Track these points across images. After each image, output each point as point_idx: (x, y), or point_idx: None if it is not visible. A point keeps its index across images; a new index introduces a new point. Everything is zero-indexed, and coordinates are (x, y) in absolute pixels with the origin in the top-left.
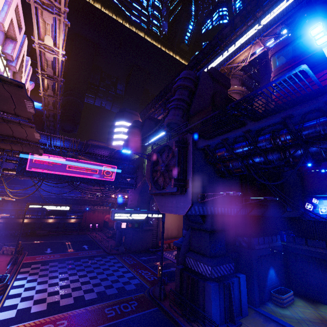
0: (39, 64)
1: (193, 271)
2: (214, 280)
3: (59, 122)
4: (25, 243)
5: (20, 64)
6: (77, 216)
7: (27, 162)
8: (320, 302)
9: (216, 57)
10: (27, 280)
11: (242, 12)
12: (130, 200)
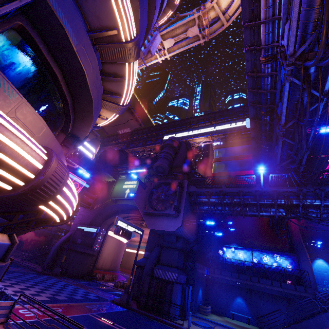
0: None
1: (160, 279)
2: (178, 283)
3: None
4: None
5: None
6: None
7: None
8: (223, 315)
9: (182, 131)
10: None
11: (205, 116)
12: (78, 219)
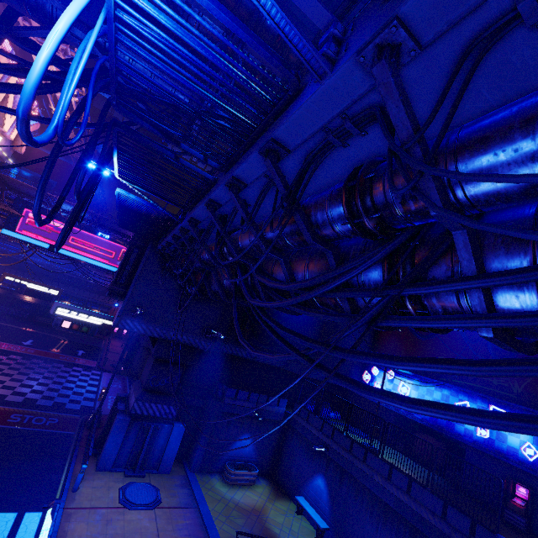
0: (51, 100)
1: (128, 402)
2: (133, 416)
3: None
4: (10, 326)
5: (4, 103)
6: (101, 312)
7: (18, 221)
8: (291, 497)
9: None
10: None
11: None
12: None
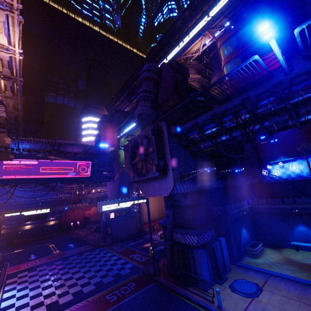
0: None
1: (181, 243)
2: (200, 247)
3: (22, 124)
4: (4, 255)
5: None
6: (56, 218)
7: None
8: (282, 247)
9: (172, 49)
10: (17, 289)
11: (191, 6)
12: (109, 192)
